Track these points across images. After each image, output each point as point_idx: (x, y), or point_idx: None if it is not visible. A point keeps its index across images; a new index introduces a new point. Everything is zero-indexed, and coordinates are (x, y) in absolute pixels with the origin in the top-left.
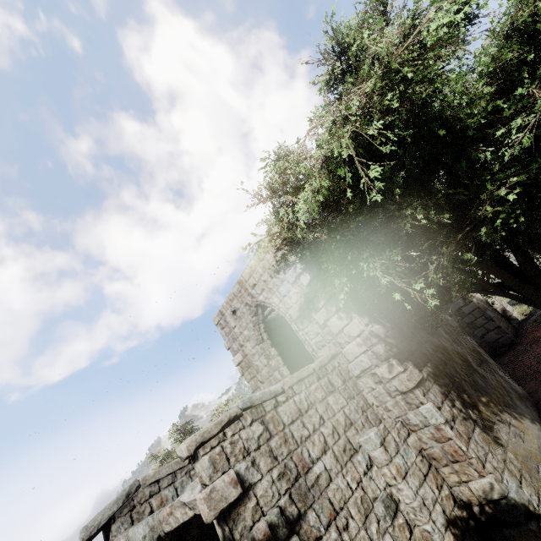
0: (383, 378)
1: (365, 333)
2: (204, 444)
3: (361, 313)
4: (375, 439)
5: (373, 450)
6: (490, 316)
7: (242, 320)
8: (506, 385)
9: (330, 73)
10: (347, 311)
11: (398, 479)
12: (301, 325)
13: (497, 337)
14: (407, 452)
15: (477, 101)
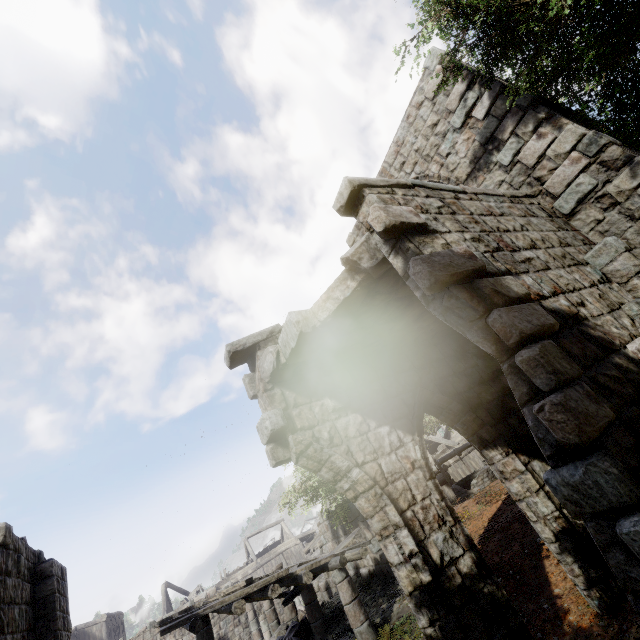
0: (619, 193)
1: (587, 136)
2: (369, 186)
3: (576, 123)
4: (616, 243)
5: (610, 262)
6: None
7: None
8: None
9: None
10: (552, 121)
11: None
12: (473, 183)
13: None
14: None
15: None
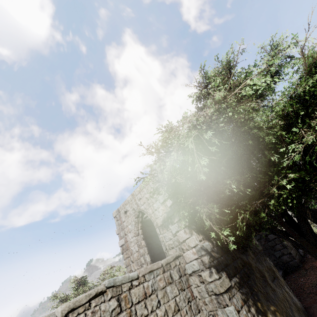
0: (205, 280)
1: (198, 246)
2: (73, 310)
3: (198, 232)
4: None
5: None
6: (285, 245)
7: (129, 218)
8: (289, 299)
9: (200, 94)
10: (189, 229)
11: None
12: (162, 230)
13: (288, 260)
14: None
15: (271, 130)
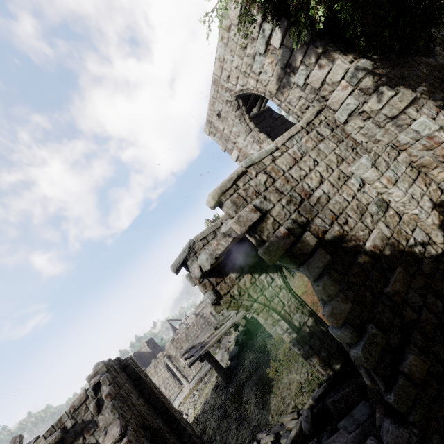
0: (371, 112)
1: (350, 71)
2: (223, 194)
3: (343, 52)
4: (366, 163)
5: (364, 173)
6: None
7: (228, 120)
8: None
9: None
10: (327, 55)
11: (389, 186)
12: (282, 96)
13: None
14: (397, 167)
15: None
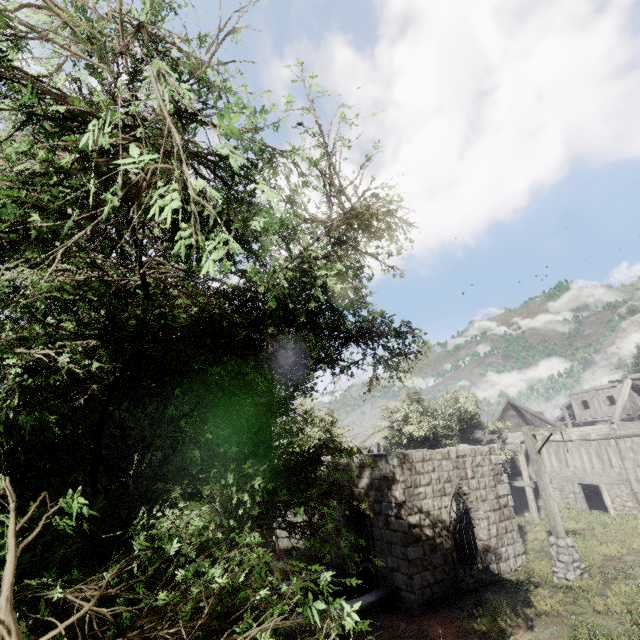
0: None
1: None
2: None
3: None
4: None
5: None
6: (408, 556)
7: None
8: None
9: None
10: None
11: None
12: None
13: (402, 586)
14: None
15: None
